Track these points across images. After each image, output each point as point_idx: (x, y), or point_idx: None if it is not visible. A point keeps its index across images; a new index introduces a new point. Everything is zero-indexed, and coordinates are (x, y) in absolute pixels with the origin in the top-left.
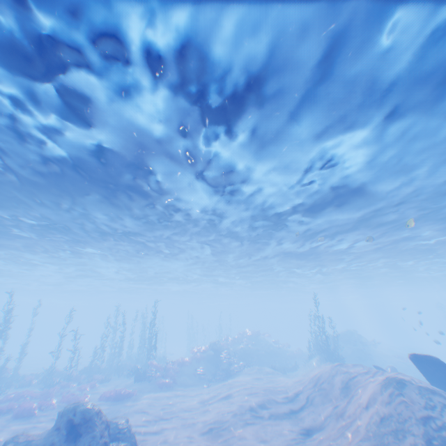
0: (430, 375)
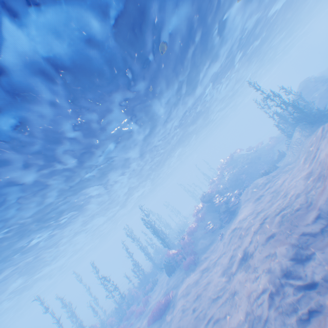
0: None
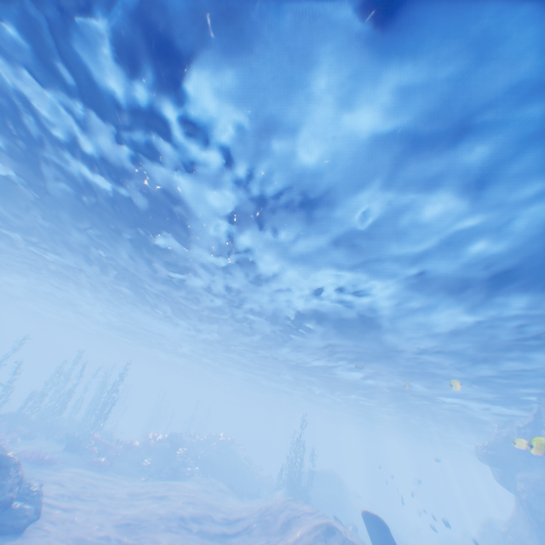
0: (374, 537)
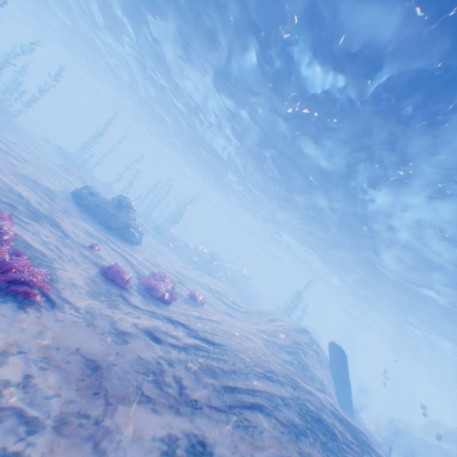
0: (332, 362)
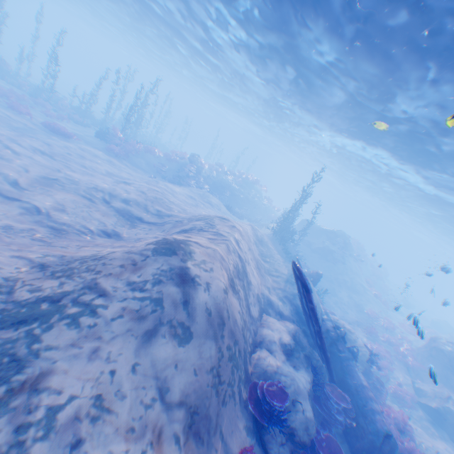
0: (299, 292)
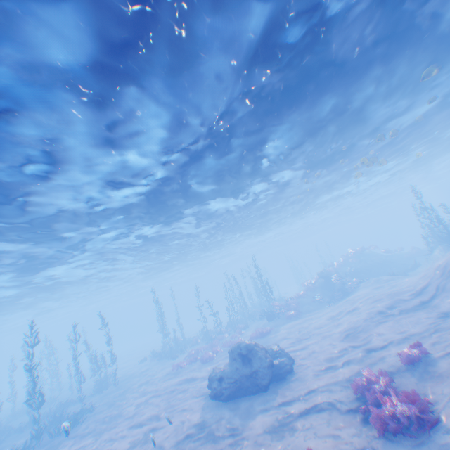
0: None
